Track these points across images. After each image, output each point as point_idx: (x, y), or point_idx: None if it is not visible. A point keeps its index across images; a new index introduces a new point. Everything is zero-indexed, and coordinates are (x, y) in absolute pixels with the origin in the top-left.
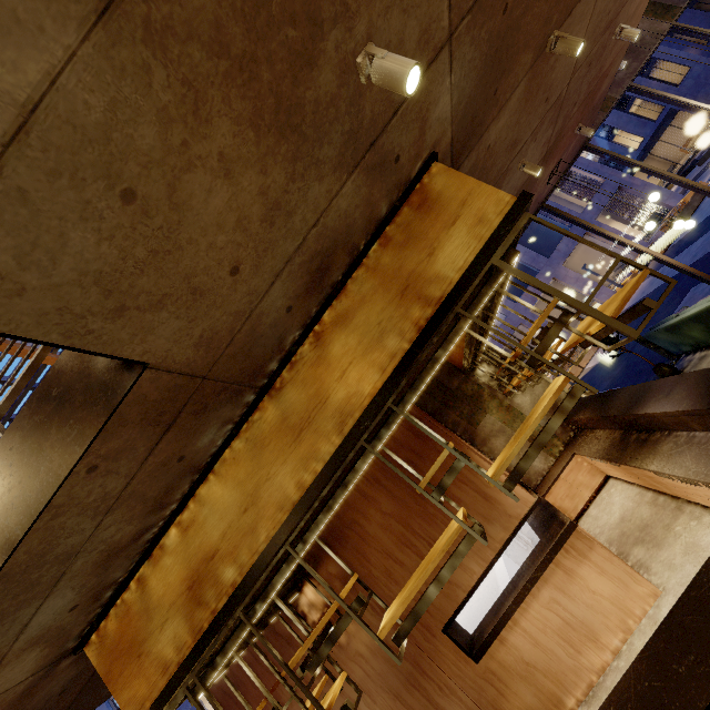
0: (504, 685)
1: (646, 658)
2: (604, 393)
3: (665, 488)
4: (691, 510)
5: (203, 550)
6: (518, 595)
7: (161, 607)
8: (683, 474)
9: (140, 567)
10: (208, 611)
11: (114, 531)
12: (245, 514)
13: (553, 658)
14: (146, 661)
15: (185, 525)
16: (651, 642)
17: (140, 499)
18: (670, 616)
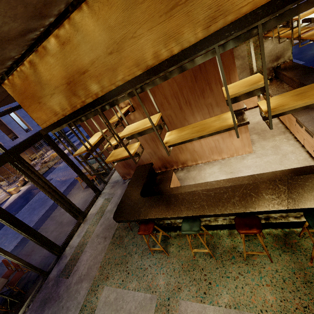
0: (183, 151)
1: (253, 185)
2: (311, 68)
3: (288, 124)
4: (288, 136)
5: (77, 65)
6: None
7: (49, 85)
8: (312, 130)
9: (29, 55)
10: (79, 100)
11: (0, 23)
12: (110, 55)
13: (203, 152)
14: (44, 107)
15: (62, 40)
16: (259, 183)
17: (19, 1)
18: (273, 181)
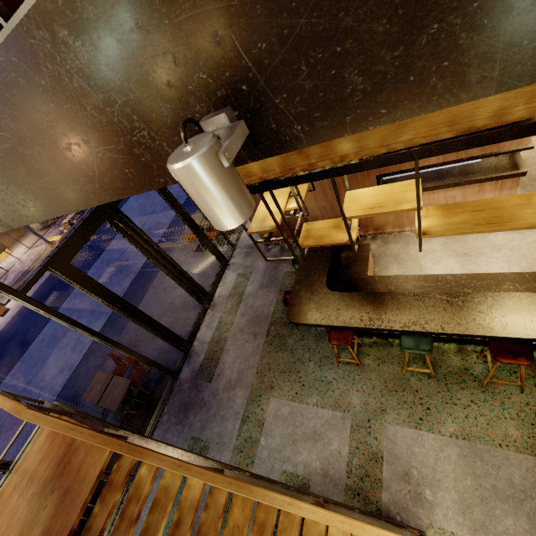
0: None
1: (532, 298)
2: None
3: None
4: None
5: None
6: (440, 186)
7: None
8: None
9: None
10: (305, 162)
11: None
12: None
13: None
14: None
15: None
16: None
17: None
18: None
